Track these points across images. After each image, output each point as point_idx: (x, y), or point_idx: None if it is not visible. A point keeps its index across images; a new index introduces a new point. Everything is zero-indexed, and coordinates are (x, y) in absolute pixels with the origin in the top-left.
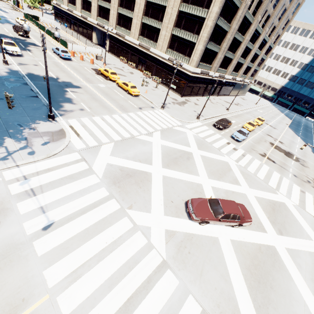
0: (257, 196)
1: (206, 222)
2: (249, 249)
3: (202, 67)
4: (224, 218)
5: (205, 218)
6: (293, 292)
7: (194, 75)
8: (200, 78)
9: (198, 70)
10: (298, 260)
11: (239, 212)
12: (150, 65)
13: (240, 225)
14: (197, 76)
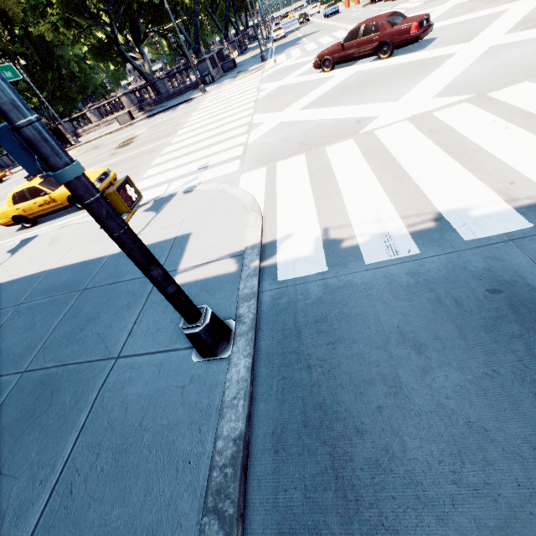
0: None
1: (330, 64)
2: (378, 71)
3: None
4: (350, 39)
5: (323, 53)
6: (398, 88)
7: None
8: None
9: None
10: (506, 52)
11: (380, 18)
12: None
13: (392, 49)
14: None
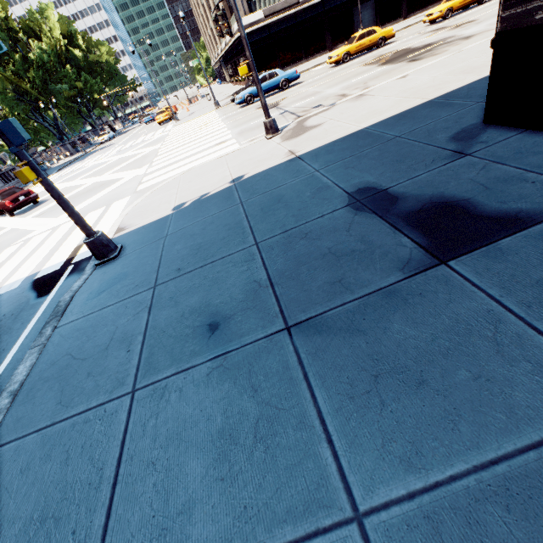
0: (98, 181)
1: None
2: None
3: (270, 2)
4: None
5: None
6: None
7: (247, 32)
8: (280, 24)
9: (255, 16)
10: None
11: None
12: (238, 64)
13: (8, 213)
14: (257, 27)
